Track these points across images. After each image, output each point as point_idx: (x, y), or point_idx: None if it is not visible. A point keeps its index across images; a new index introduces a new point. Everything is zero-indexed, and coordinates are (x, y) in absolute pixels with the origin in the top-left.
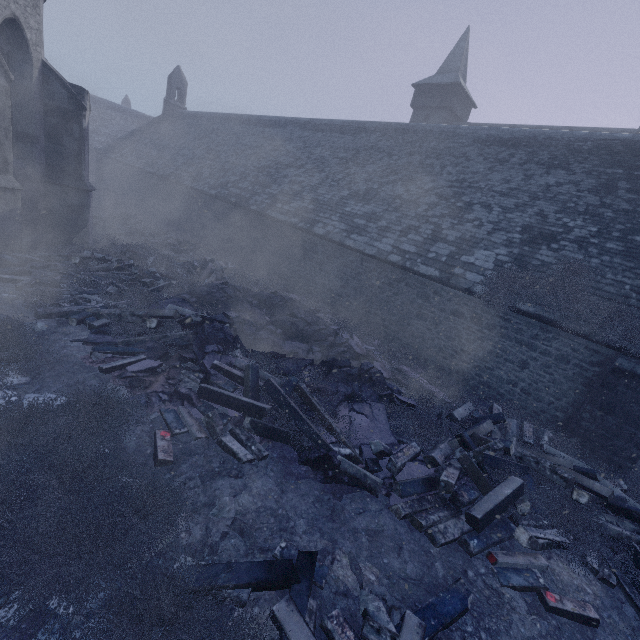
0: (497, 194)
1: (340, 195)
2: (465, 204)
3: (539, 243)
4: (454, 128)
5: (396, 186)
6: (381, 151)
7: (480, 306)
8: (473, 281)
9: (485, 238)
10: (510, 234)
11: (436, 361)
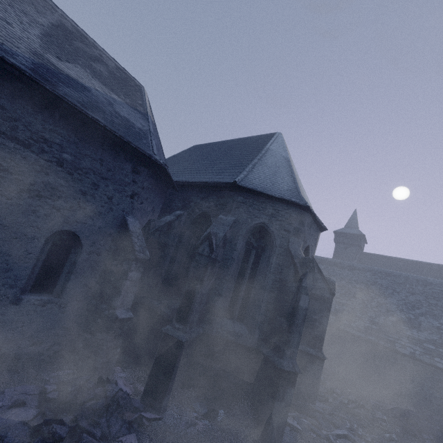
0: None
1: (390, 320)
2: None
3: None
4: (424, 278)
5: (428, 318)
6: (386, 287)
7: None
8: None
9: None
10: None
11: None
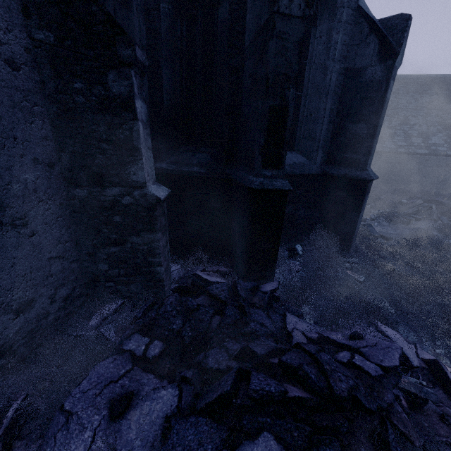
0: (412, 110)
1: None
2: (404, 117)
3: (450, 128)
4: None
5: None
6: None
7: (449, 160)
8: (443, 150)
9: (429, 131)
10: (436, 127)
11: (429, 189)
